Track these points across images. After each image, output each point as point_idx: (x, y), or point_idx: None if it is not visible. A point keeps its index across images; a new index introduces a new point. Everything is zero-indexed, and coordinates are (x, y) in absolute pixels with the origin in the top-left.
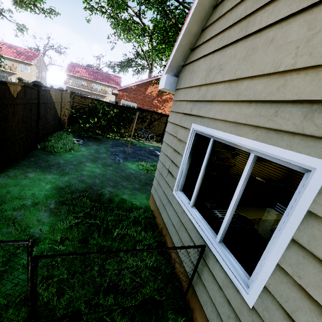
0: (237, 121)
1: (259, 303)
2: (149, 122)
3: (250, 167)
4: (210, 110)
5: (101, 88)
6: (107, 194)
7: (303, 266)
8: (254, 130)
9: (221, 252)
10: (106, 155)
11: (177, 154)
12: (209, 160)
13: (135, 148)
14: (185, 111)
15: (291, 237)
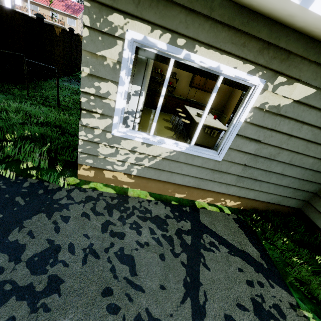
0: None
1: None
2: None
3: None
4: None
5: None
6: None
7: None
8: None
9: None
10: None
11: None
12: None
13: None
14: None
15: None
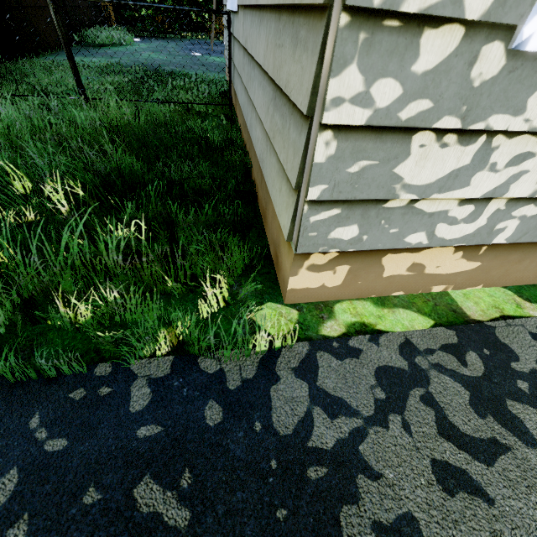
0: None
1: None
2: None
3: None
4: None
5: None
6: (168, 70)
7: None
8: None
9: None
10: (176, 49)
11: None
12: None
13: None
14: None
15: None
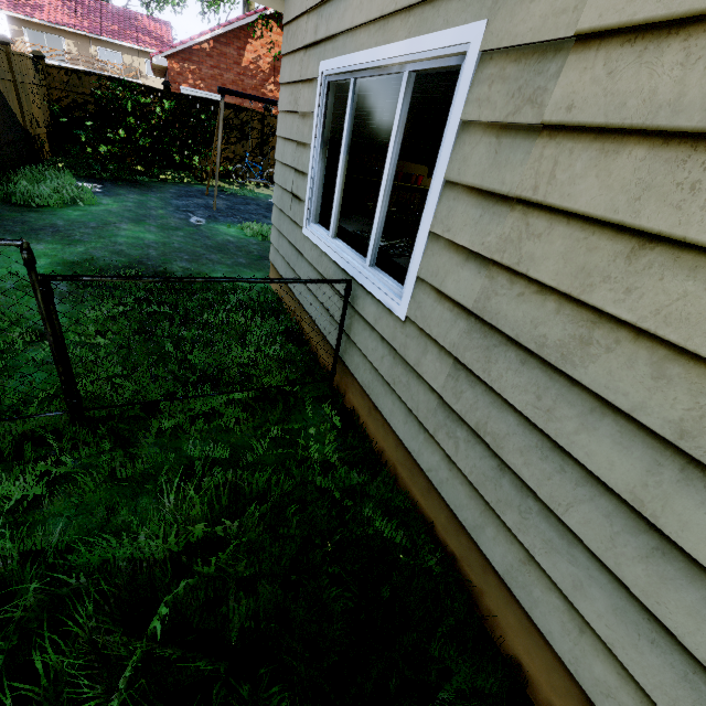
0: (384, 13)
1: (412, 306)
2: (259, 138)
3: (404, 102)
4: (345, 13)
5: (122, 60)
6: (179, 272)
7: (453, 212)
8: (406, 19)
9: (371, 276)
10: (165, 211)
11: (303, 148)
12: (354, 136)
13: (232, 200)
14: (306, 40)
15: (443, 179)
